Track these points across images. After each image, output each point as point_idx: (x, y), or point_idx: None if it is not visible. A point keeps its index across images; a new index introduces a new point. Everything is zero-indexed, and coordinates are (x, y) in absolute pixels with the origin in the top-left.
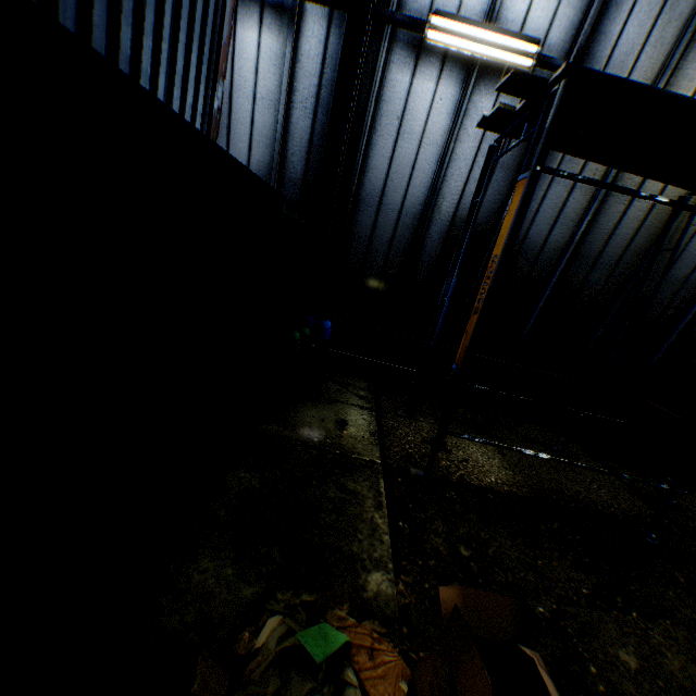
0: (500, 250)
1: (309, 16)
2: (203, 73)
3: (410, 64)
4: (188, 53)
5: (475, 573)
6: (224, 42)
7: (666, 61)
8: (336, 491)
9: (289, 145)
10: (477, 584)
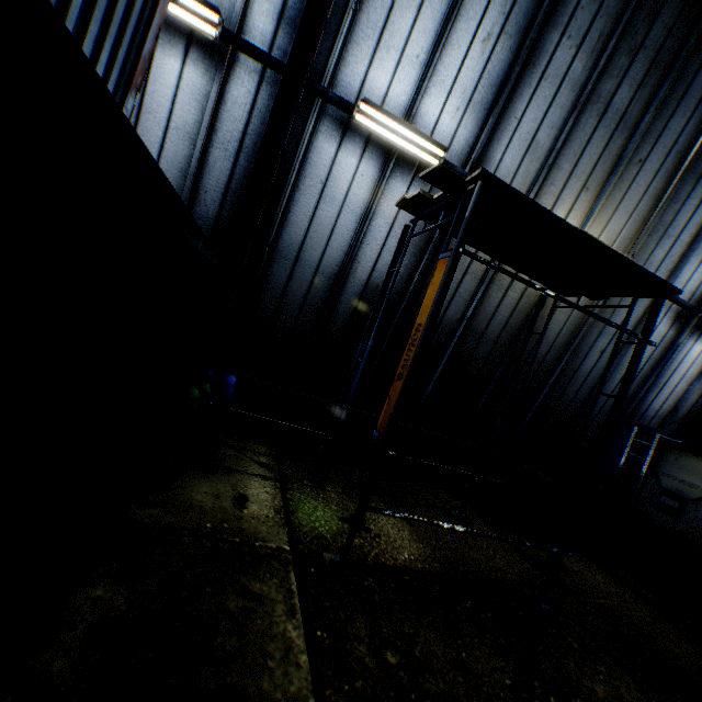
0: (425, 320)
1: (241, 66)
2: (114, 77)
3: (337, 137)
4: (99, 48)
5: (407, 686)
6: (145, 55)
7: (530, 188)
8: (237, 597)
9: (204, 181)
10: (411, 701)
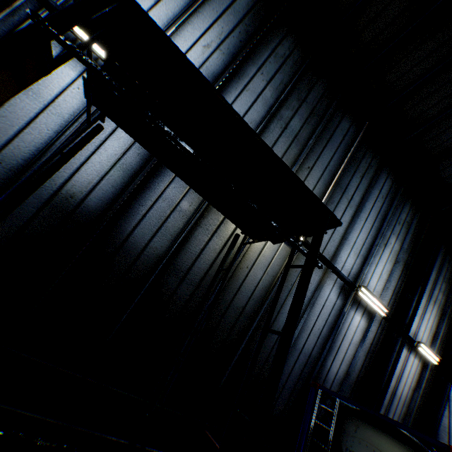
0: None
1: None
2: None
3: (58, 47)
4: None
5: None
6: None
7: None
8: None
9: None
10: None
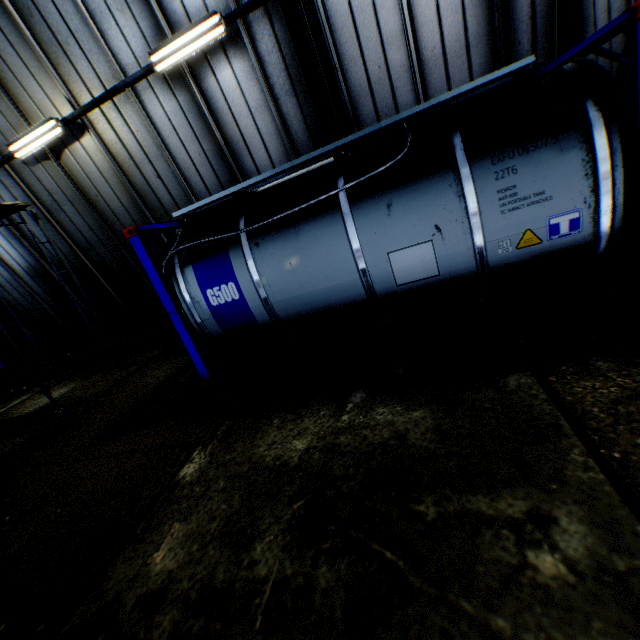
0: None
1: None
2: None
3: None
4: None
5: None
6: None
7: None
8: None
9: None
10: None
